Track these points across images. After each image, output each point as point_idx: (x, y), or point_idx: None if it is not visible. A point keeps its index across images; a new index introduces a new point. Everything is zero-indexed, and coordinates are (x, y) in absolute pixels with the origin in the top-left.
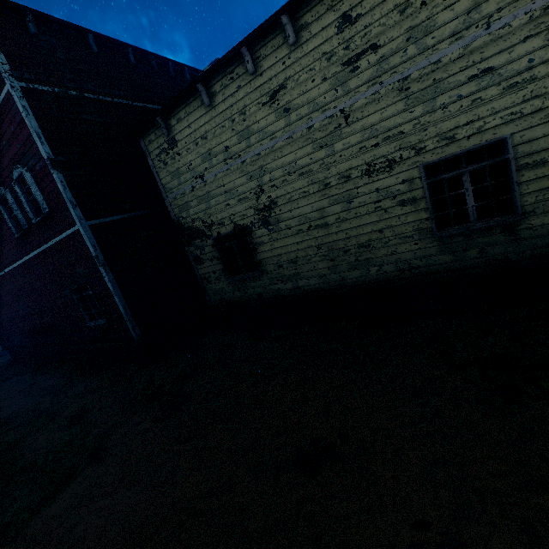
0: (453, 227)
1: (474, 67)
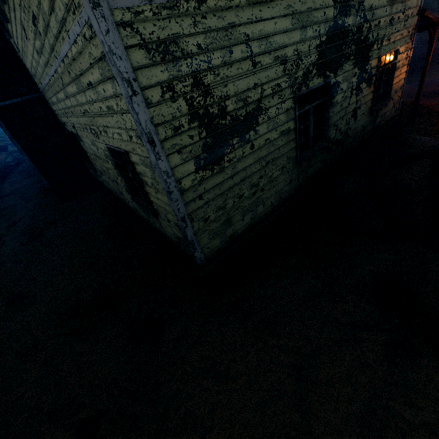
0: (139, 199)
1: (85, 75)
